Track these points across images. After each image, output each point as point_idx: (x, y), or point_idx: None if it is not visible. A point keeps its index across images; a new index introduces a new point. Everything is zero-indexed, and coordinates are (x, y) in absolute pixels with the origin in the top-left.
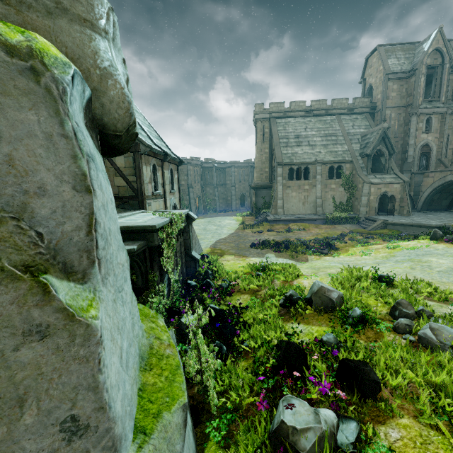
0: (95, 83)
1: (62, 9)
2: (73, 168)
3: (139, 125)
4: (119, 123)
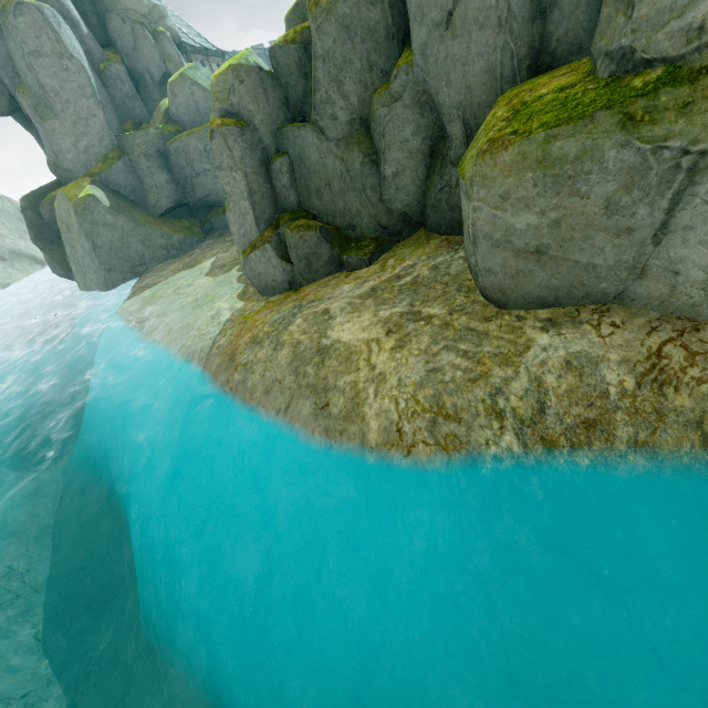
0: (170, 32)
1: (160, 18)
2: (177, 52)
3: (180, 31)
4: (178, 40)
